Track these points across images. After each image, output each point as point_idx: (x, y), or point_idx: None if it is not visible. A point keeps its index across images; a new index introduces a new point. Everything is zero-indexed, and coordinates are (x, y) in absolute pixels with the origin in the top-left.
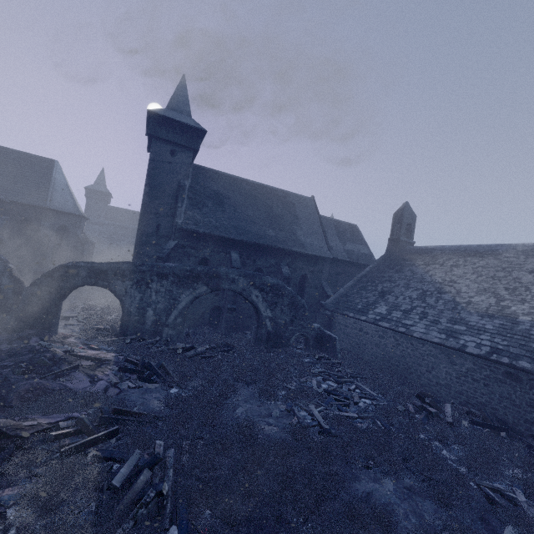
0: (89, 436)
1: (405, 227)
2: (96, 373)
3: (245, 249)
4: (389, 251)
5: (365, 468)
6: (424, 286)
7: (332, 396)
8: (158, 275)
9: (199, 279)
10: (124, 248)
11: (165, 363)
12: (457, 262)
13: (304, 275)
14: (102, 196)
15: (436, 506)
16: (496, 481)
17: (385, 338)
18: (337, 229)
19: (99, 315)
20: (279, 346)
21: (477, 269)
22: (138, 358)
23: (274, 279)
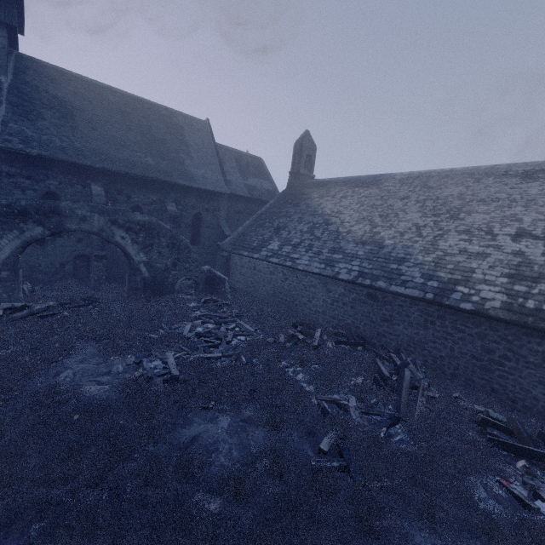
0: None
1: (305, 158)
2: None
3: (113, 181)
4: (290, 185)
5: (202, 410)
6: (315, 219)
7: (202, 339)
8: None
9: (27, 218)
10: None
11: None
12: (346, 193)
13: (199, 214)
14: None
15: (268, 432)
16: (337, 393)
17: (275, 274)
18: (238, 162)
19: None
20: (161, 294)
21: (361, 199)
22: None
23: (145, 216)
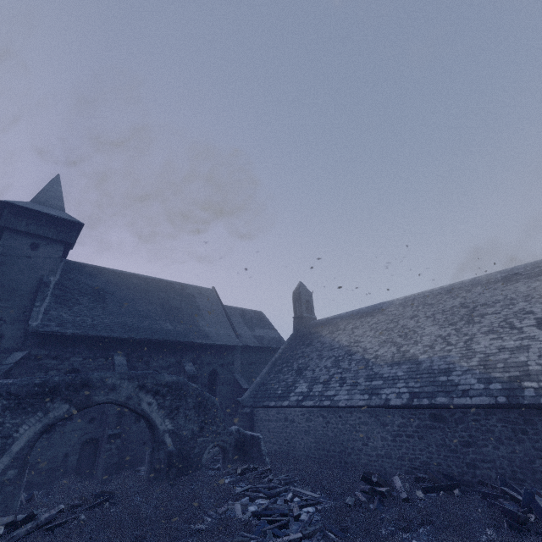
0: None
1: (305, 303)
2: None
3: (135, 349)
4: (296, 329)
5: None
6: (335, 353)
7: (264, 519)
8: None
9: (56, 395)
10: None
11: None
12: (355, 324)
13: (214, 371)
14: None
15: None
16: None
17: (312, 420)
18: (243, 317)
19: None
20: (186, 472)
21: (372, 325)
22: None
23: (172, 376)
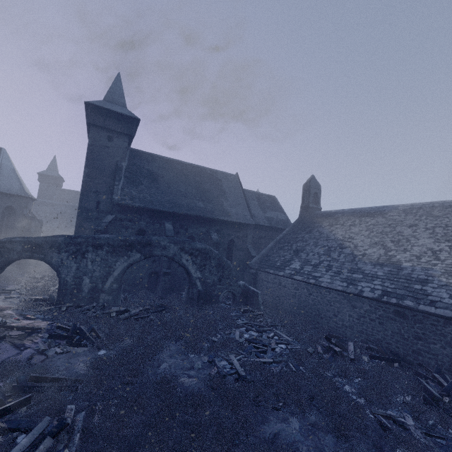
0: None
1: (313, 196)
2: (24, 342)
3: (178, 220)
4: (301, 216)
5: (274, 410)
6: (329, 243)
7: (252, 345)
8: (93, 246)
9: (133, 248)
10: (74, 225)
11: (98, 327)
12: (354, 222)
13: (232, 240)
14: (54, 180)
15: (337, 439)
16: (390, 409)
17: (299, 289)
18: (258, 200)
19: (42, 287)
20: (209, 303)
21: (369, 226)
22: (70, 324)
23: (202, 244)
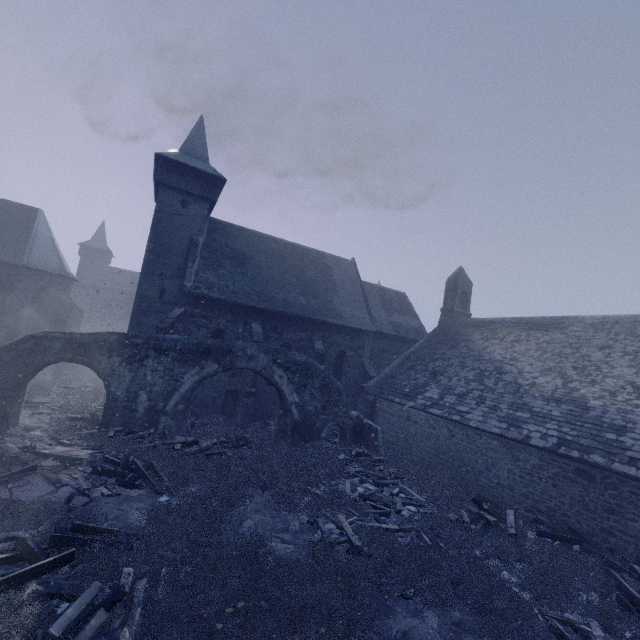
0: (32, 564)
1: (460, 296)
2: (60, 476)
3: (270, 320)
4: (442, 324)
5: (403, 598)
6: (481, 365)
7: (369, 503)
8: (155, 350)
9: (209, 355)
10: (124, 317)
11: (157, 462)
12: (519, 337)
13: (342, 352)
14: (100, 254)
15: None
16: (567, 610)
17: (436, 428)
18: (382, 298)
19: (80, 401)
20: (307, 440)
21: (541, 344)
22: (120, 456)
23: (302, 356)
